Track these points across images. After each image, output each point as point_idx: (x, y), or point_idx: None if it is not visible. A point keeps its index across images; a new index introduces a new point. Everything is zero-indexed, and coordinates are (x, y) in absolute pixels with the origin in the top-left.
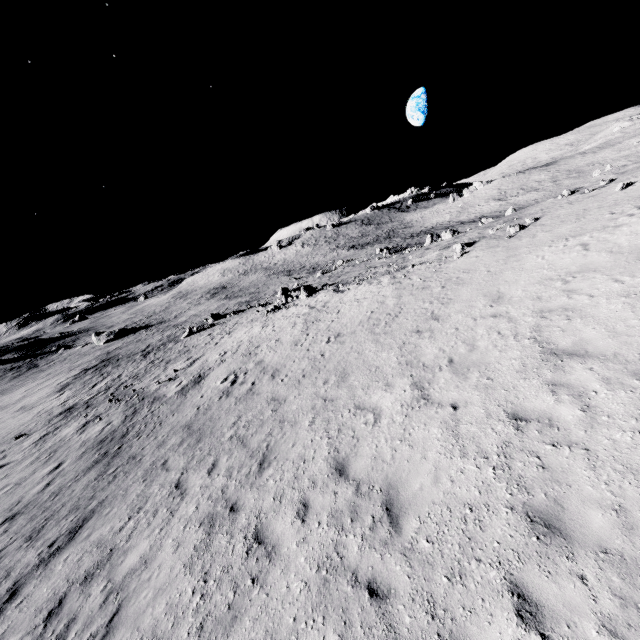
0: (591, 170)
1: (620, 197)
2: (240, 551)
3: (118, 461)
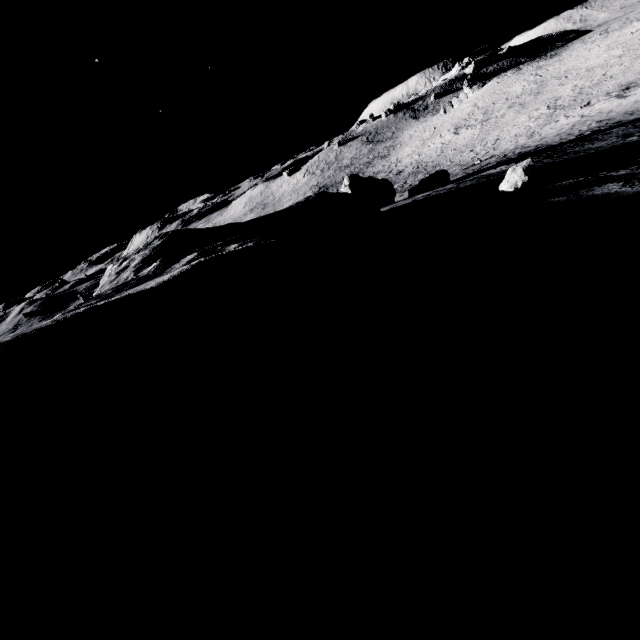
0: (543, 94)
1: None
2: None
3: None
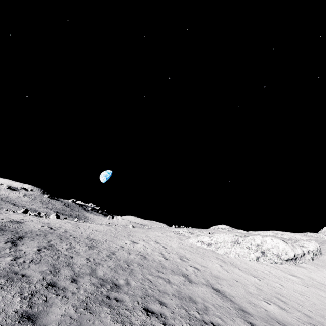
0: None
1: (168, 230)
2: (105, 250)
3: (8, 229)
